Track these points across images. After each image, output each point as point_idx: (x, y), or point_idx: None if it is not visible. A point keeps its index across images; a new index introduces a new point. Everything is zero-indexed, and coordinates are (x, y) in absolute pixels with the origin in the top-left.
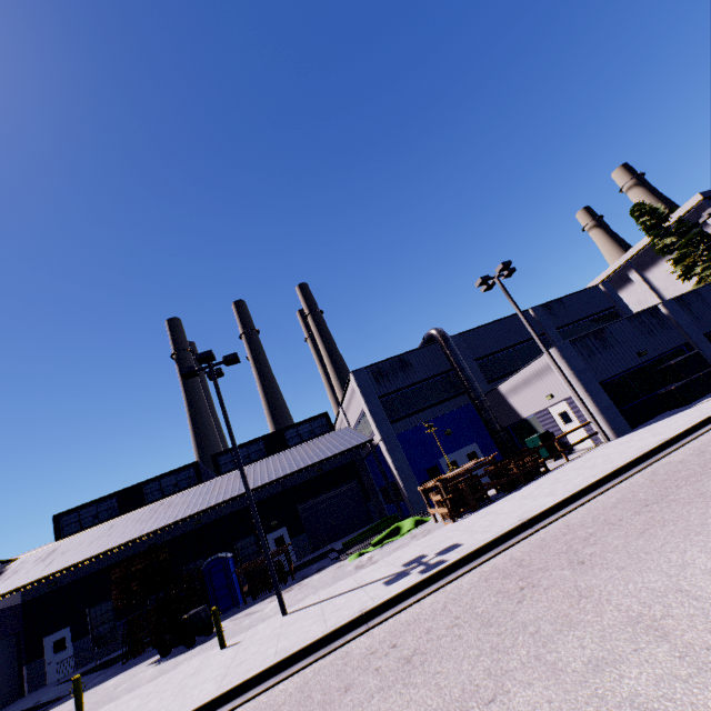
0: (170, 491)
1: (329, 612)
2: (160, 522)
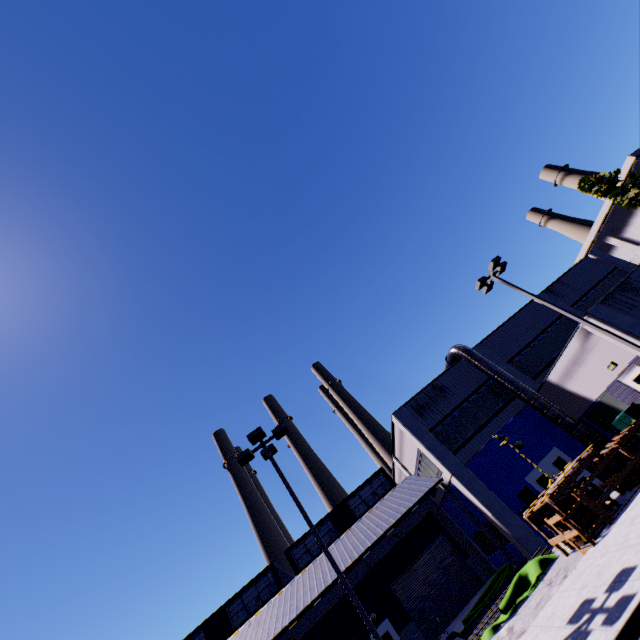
0: (254, 607)
1: None
2: None
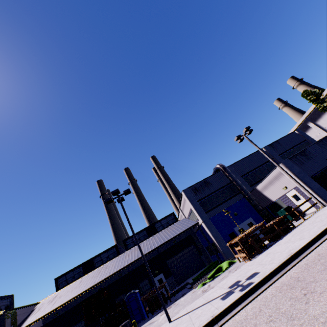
0: (105, 260)
1: (194, 318)
2: (102, 277)
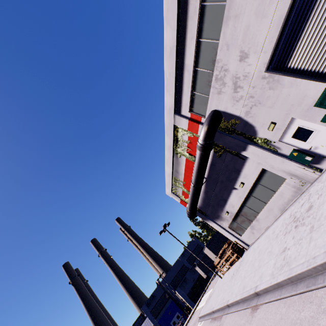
0: None
1: None
2: None
